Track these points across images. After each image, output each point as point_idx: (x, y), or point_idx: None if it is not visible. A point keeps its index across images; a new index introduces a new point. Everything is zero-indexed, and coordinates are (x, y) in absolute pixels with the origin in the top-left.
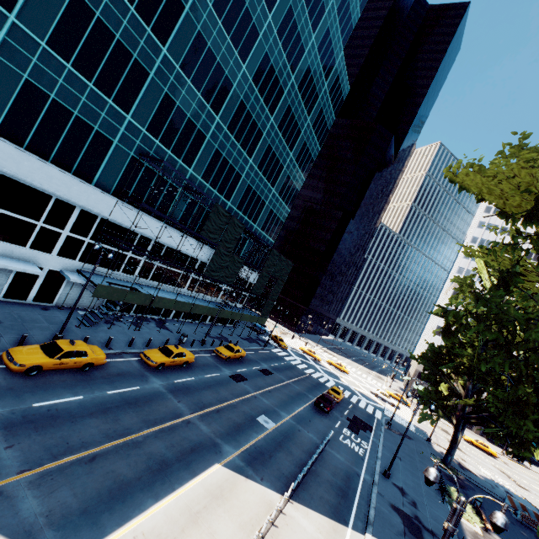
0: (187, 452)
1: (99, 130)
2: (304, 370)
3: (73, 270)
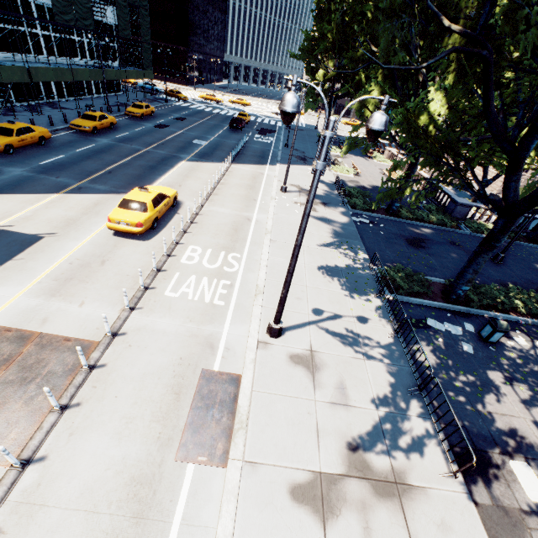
0: (161, 161)
1: None
2: (211, 111)
3: None
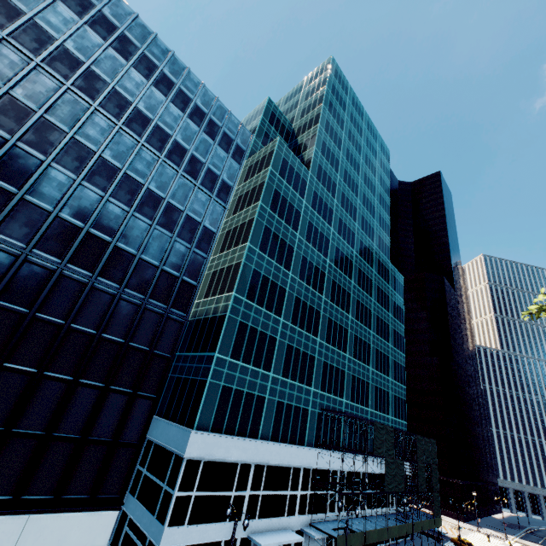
0: None
1: (303, 407)
2: None
3: (305, 525)
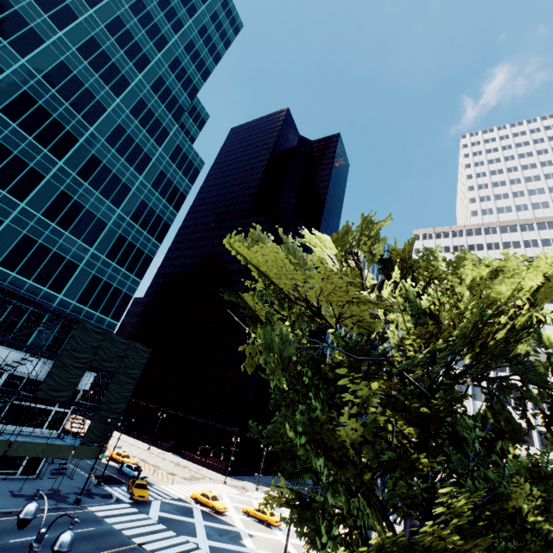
0: None
1: None
2: (136, 536)
3: None
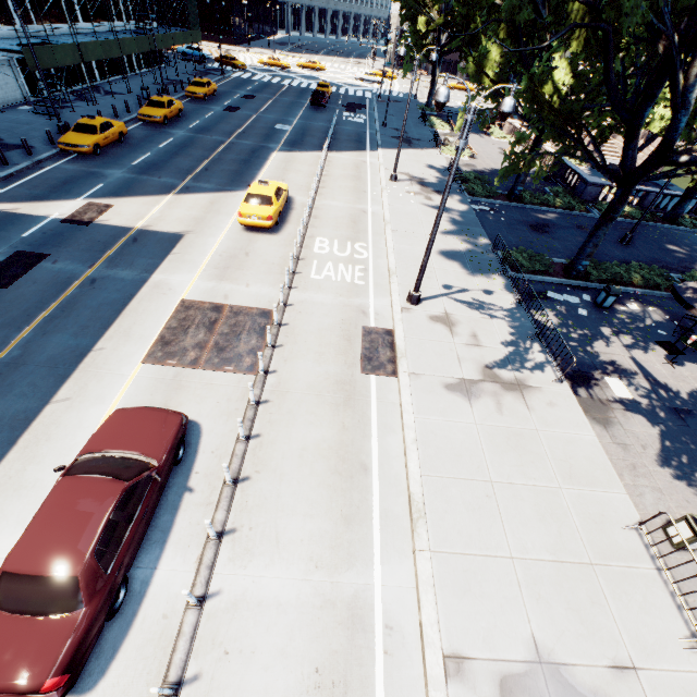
0: (251, 154)
1: None
2: (281, 83)
3: None
